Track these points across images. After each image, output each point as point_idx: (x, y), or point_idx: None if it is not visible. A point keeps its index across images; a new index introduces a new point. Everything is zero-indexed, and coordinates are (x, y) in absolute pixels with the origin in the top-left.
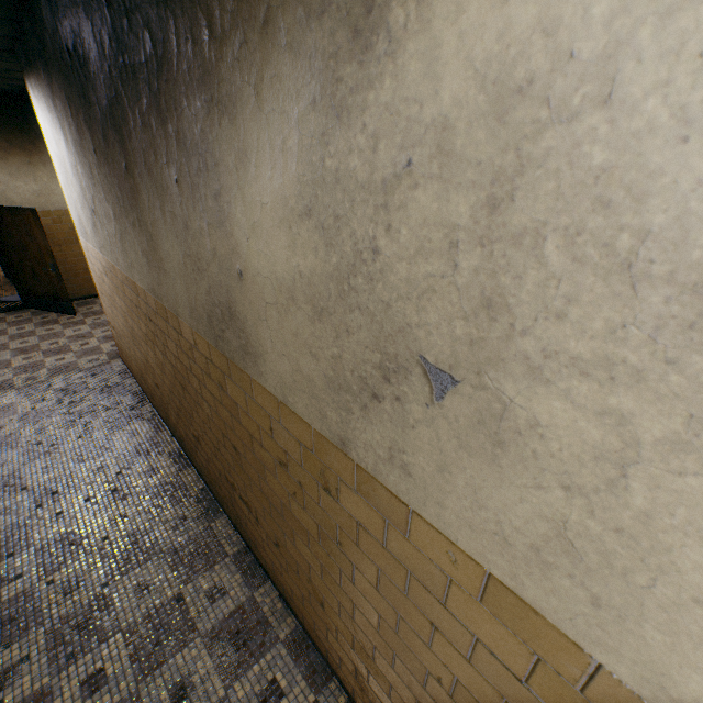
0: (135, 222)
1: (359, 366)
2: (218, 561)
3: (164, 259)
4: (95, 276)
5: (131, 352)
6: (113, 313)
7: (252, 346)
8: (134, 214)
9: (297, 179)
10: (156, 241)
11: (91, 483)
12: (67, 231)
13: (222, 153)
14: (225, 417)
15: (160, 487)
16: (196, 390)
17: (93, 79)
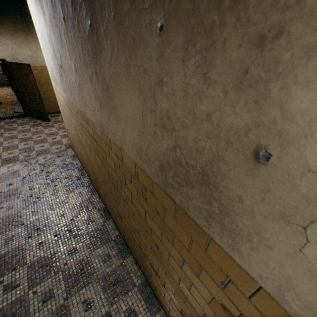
0: (92, 74)
1: None
2: (129, 289)
3: (117, 107)
4: (59, 104)
5: (78, 148)
6: (69, 126)
7: (233, 223)
8: (92, 68)
9: None
10: (112, 91)
11: (57, 225)
12: (45, 77)
13: None
14: (153, 227)
15: (94, 231)
16: (126, 195)
17: None
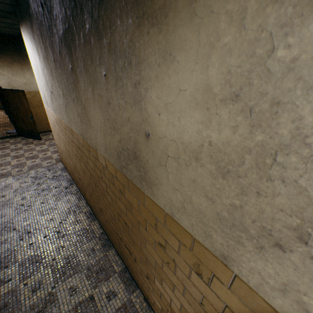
0: (74, 98)
1: (265, 220)
2: (111, 275)
3: (90, 120)
4: (50, 123)
5: (67, 160)
6: (59, 141)
7: (149, 178)
8: (74, 94)
9: (227, 70)
10: (87, 109)
11: (47, 228)
12: (38, 101)
13: (146, 54)
14: (121, 207)
15: (81, 231)
16: (103, 188)
17: (55, 19)
